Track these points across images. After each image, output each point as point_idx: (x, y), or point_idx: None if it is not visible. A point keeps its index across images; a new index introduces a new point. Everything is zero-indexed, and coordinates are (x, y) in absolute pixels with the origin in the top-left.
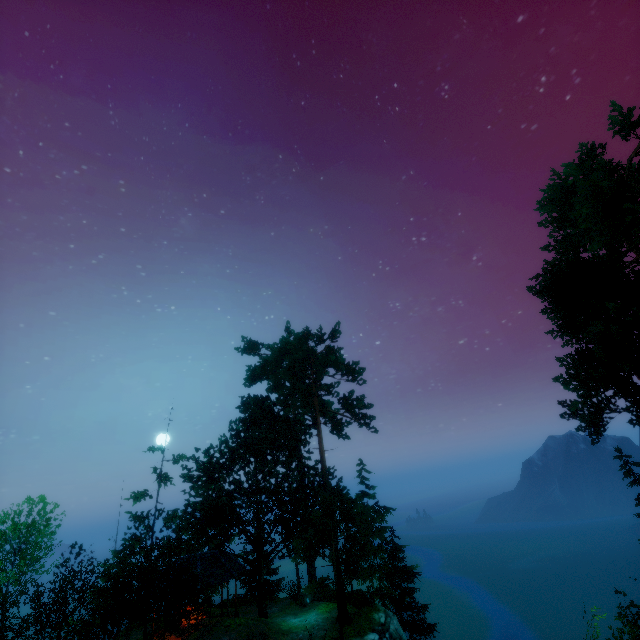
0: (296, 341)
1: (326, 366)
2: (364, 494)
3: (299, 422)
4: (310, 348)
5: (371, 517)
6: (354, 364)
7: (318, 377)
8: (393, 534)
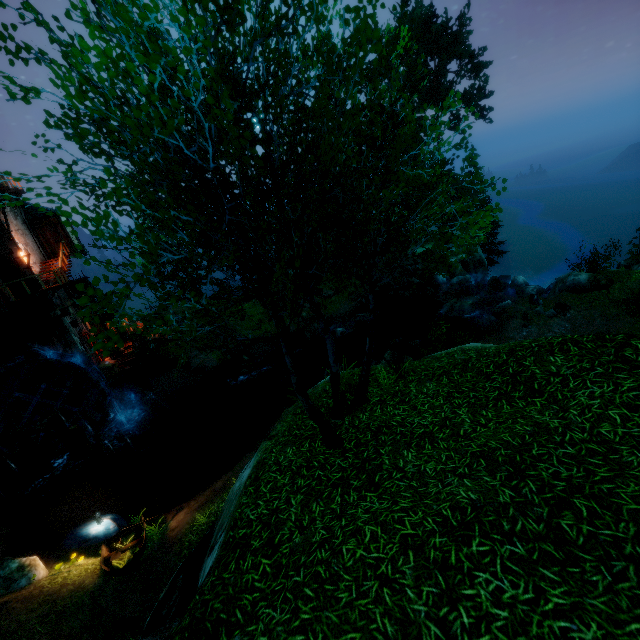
0: (418, 31)
1: (449, 62)
2: (471, 174)
3: (420, 125)
4: (433, 36)
5: (474, 191)
6: (480, 55)
7: (440, 76)
8: (489, 202)
